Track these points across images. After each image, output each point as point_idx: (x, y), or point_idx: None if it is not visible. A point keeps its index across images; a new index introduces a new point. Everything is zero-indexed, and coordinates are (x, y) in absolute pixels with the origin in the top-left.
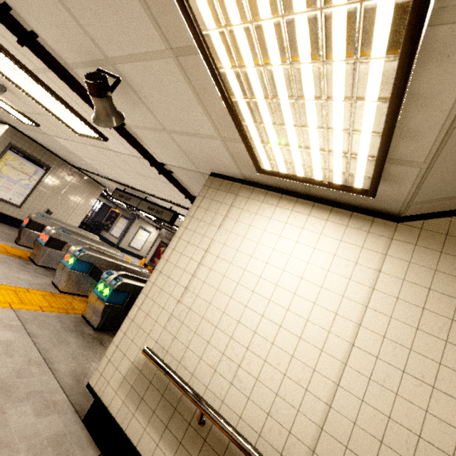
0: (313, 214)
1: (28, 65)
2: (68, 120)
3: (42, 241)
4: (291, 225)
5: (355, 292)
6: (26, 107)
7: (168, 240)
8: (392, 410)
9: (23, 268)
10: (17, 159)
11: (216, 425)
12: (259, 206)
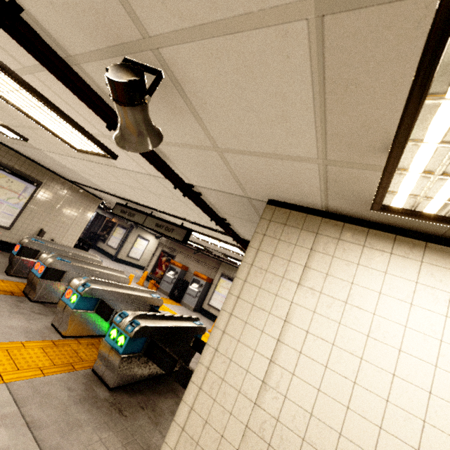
0: None
1: (10, 63)
2: (64, 135)
3: (37, 272)
4: (428, 286)
5: None
6: (10, 119)
7: (169, 249)
8: None
9: (17, 309)
10: (3, 177)
11: None
12: (361, 253)
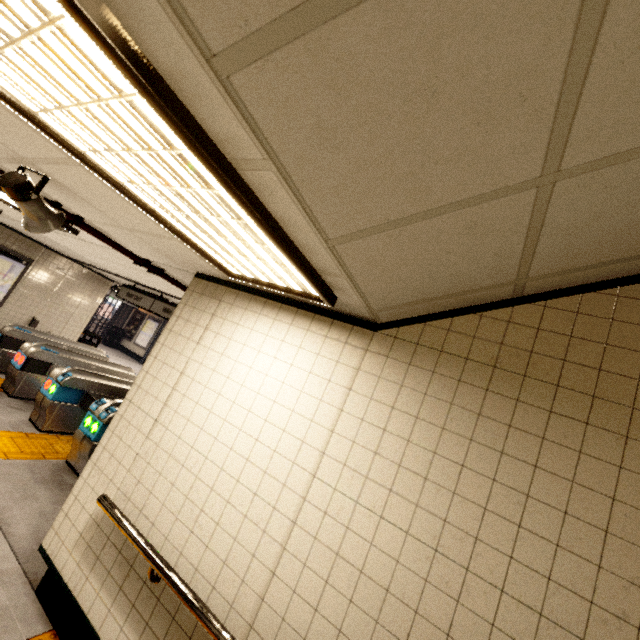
0: (295, 323)
1: None
2: None
3: (17, 363)
4: (272, 337)
5: (324, 415)
6: None
7: None
8: (341, 546)
9: None
10: None
11: (163, 580)
12: (242, 315)
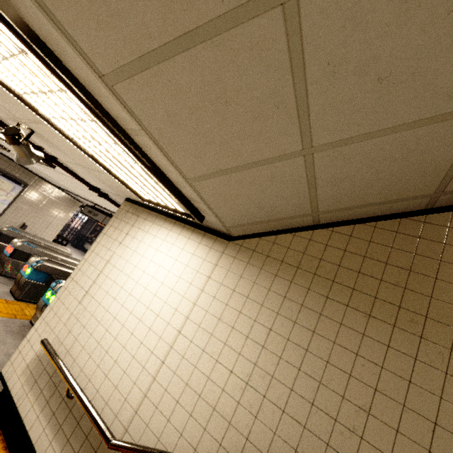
0: (182, 233)
1: None
2: None
3: (7, 252)
4: (167, 242)
5: (191, 293)
6: None
7: None
8: (189, 379)
9: None
10: None
11: (74, 396)
12: (150, 227)
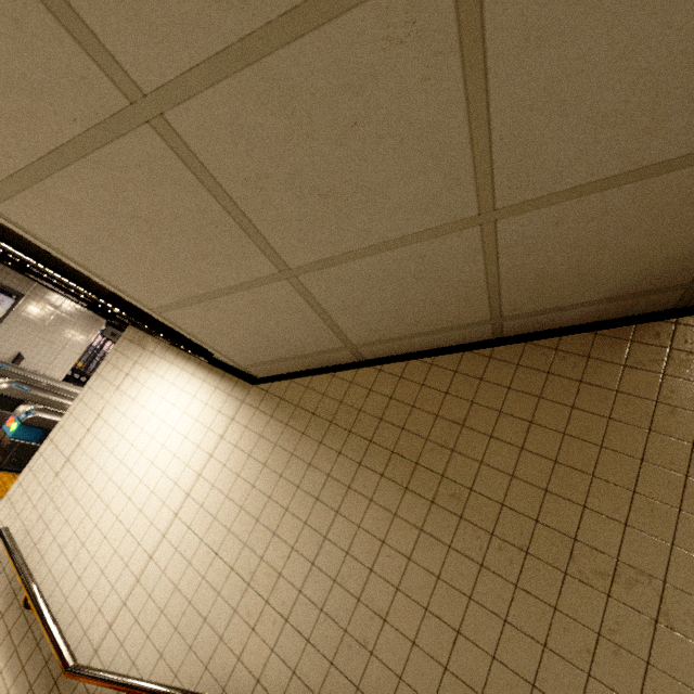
0: (197, 373)
1: None
2: None
3: None
4: (176, 386)
5: (197, 460)
6: None
7: None
8: (180, 580)
9: None
10: None
11: (31, 606)
12: (158, 364)
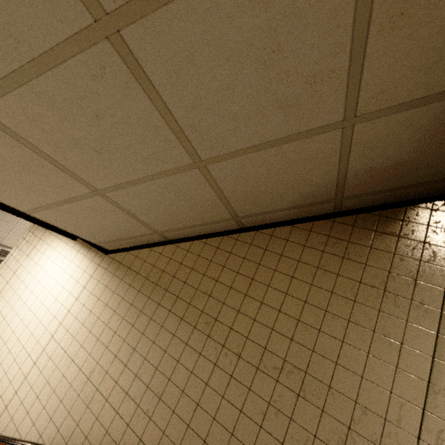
0: (75, 247)
1: None
2: None
3: None
4: (62, 255)
5: (68, 302)
6: None
7: None
8: (50, 377)
9: None
10: None
11: None
12: (53, 240)
